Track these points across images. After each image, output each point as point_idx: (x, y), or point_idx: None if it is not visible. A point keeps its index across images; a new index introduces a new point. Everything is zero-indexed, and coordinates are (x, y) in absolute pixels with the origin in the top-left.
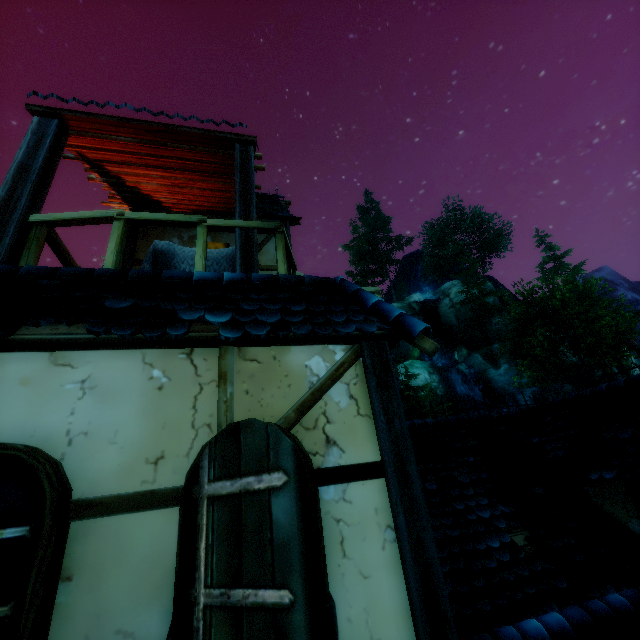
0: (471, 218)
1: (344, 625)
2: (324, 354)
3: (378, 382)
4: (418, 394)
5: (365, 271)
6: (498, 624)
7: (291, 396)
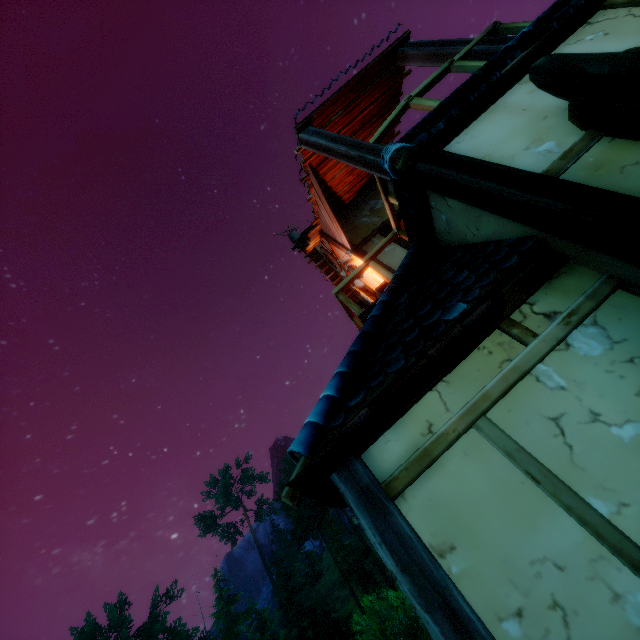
0: None
1: None
2: None
3: None
4: None
5: None
6: None
7: None
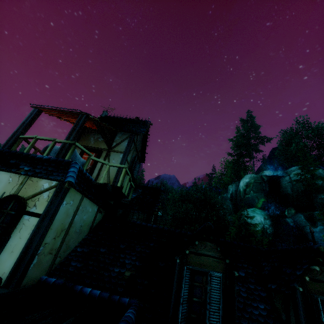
0: (315, 129)
1: (9, 245)
2: (50, 183)
3: (55, 193)
4: (254, 228)
5: (239, 154)
6: (84, 286)
7: (34, 192)
